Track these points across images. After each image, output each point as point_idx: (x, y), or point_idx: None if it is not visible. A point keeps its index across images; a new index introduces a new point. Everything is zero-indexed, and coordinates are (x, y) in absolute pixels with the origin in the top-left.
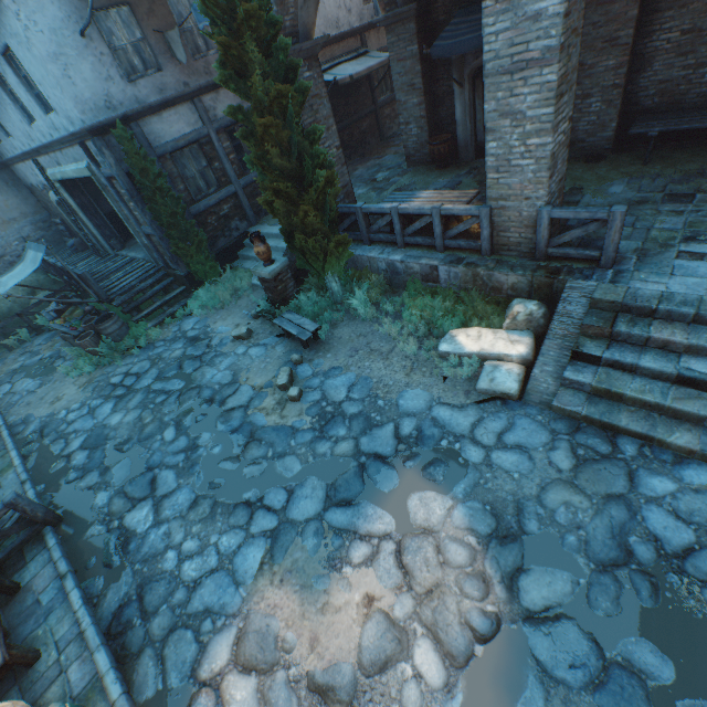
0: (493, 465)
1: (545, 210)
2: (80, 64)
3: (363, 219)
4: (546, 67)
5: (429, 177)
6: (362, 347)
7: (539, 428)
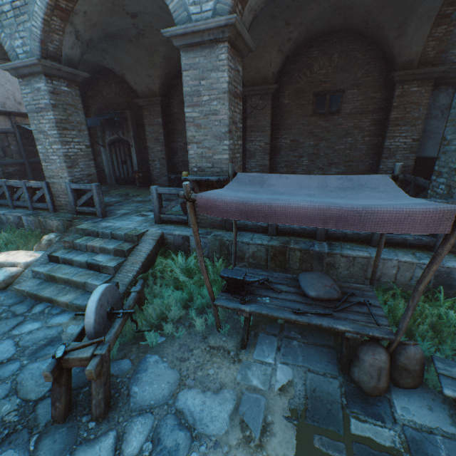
0: None
1: (68, 183)
2: None
3: None
4: (49, 112)
5: None
6: None
7: None
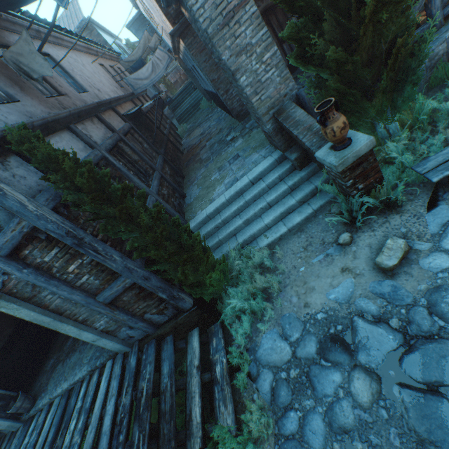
0: None
1: None
2: None
3: None
4: None
5: None
6: None
7: None
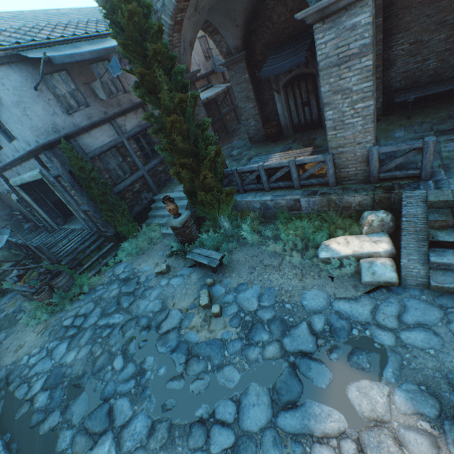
0: (407, 345)
1: (374, 148)
2: (34, 107)
3: (238, 176)
4: (363, 57)
5: (268, 148)
6: (257, 264)
7: (428, 305)
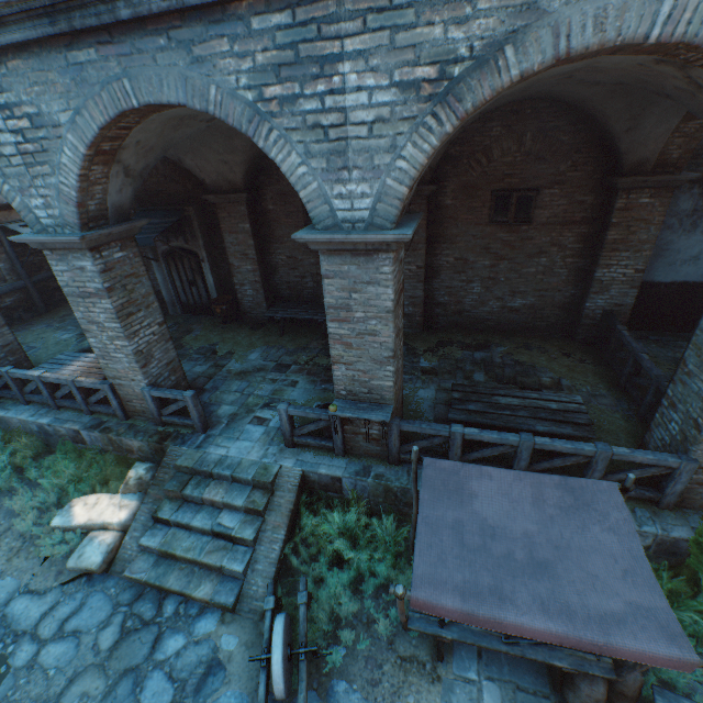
0: (36, 665)
1: (146, 390)
2: None
3: (14, 381)
4: (104, 299)
5: None
6: None
7: (107, 602)
